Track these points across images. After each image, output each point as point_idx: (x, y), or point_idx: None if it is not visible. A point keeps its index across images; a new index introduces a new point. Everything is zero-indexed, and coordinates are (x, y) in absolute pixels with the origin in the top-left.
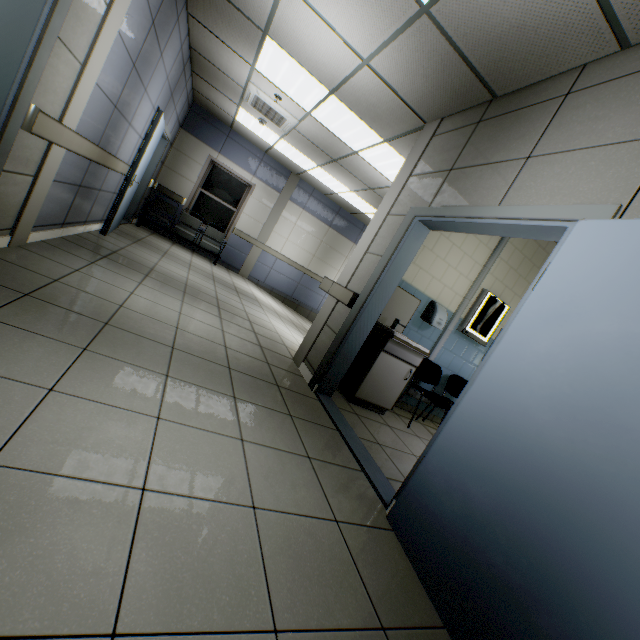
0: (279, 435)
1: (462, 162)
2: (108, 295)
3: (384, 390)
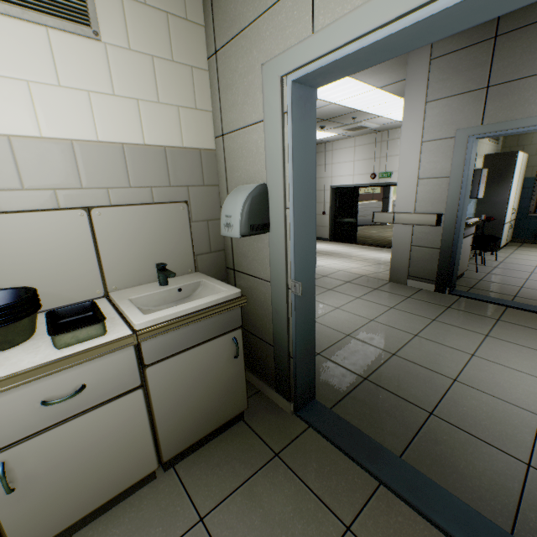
0: (535, 336)
1: (500, 78)
2: (329, 335)
3: (464, 261)
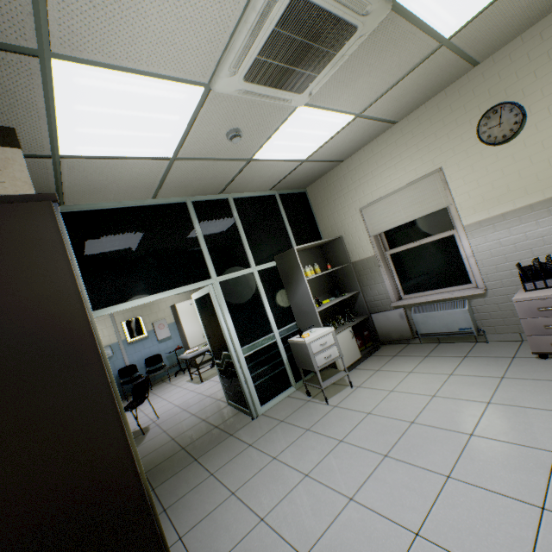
0: None
1: None
2: None
3: None
